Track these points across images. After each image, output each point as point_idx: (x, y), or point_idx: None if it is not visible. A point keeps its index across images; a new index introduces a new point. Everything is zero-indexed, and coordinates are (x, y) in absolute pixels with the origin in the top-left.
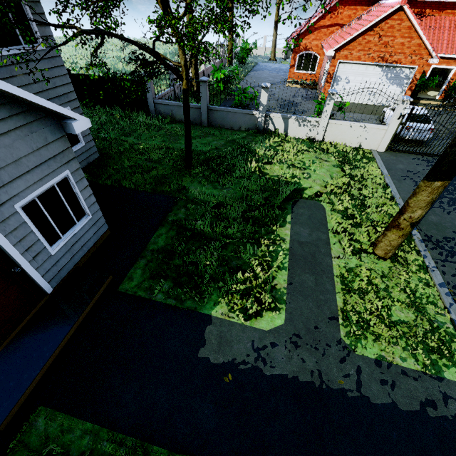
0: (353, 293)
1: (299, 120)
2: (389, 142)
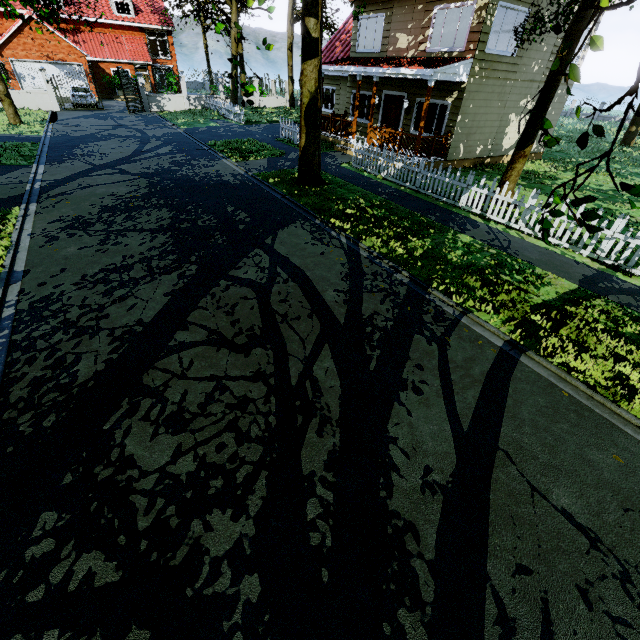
0: None
1: None
2: (59, 104)
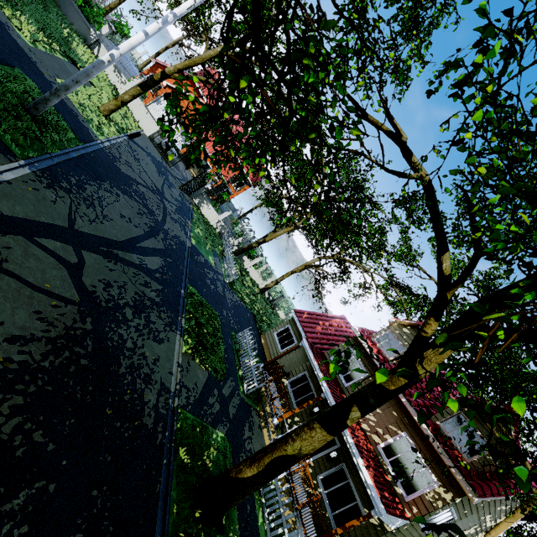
0: (75, 91)
1: (117, 69)
2: (153, 135)
